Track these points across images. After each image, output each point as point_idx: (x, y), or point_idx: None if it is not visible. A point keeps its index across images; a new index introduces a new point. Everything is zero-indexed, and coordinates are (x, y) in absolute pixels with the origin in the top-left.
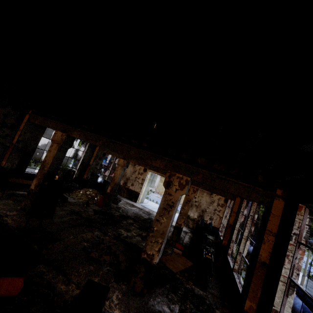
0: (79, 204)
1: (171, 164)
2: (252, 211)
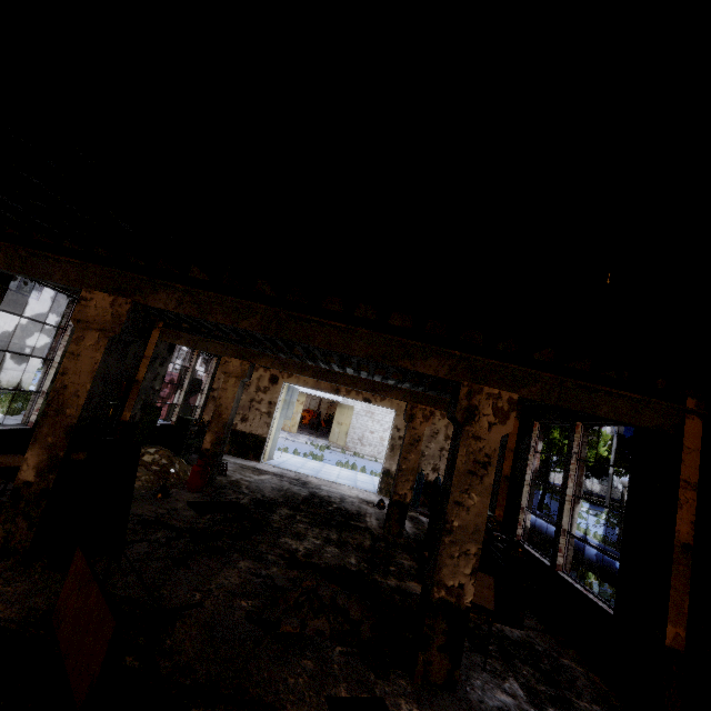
0: (143, 496)
1: (467, 366)
2: (576, 444)
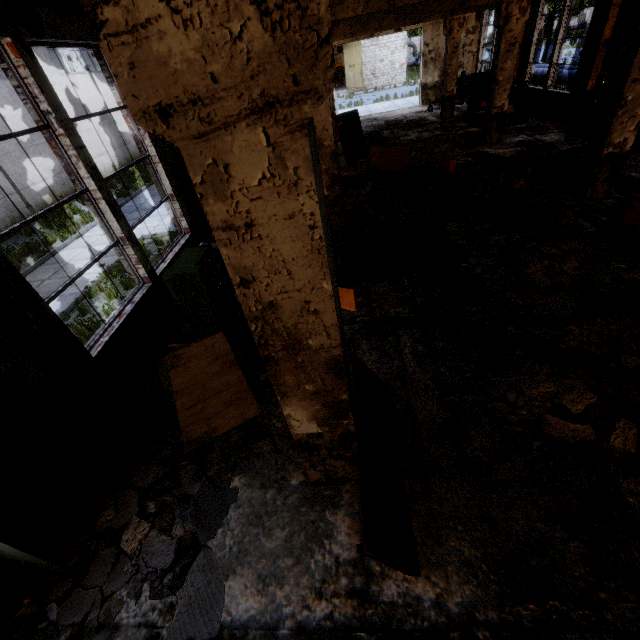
0: None
1: None
2: None
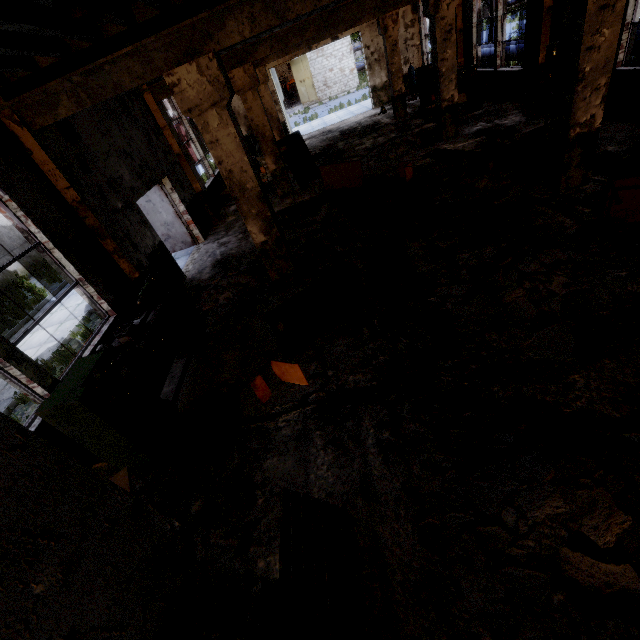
0: None
1: None
2: None
